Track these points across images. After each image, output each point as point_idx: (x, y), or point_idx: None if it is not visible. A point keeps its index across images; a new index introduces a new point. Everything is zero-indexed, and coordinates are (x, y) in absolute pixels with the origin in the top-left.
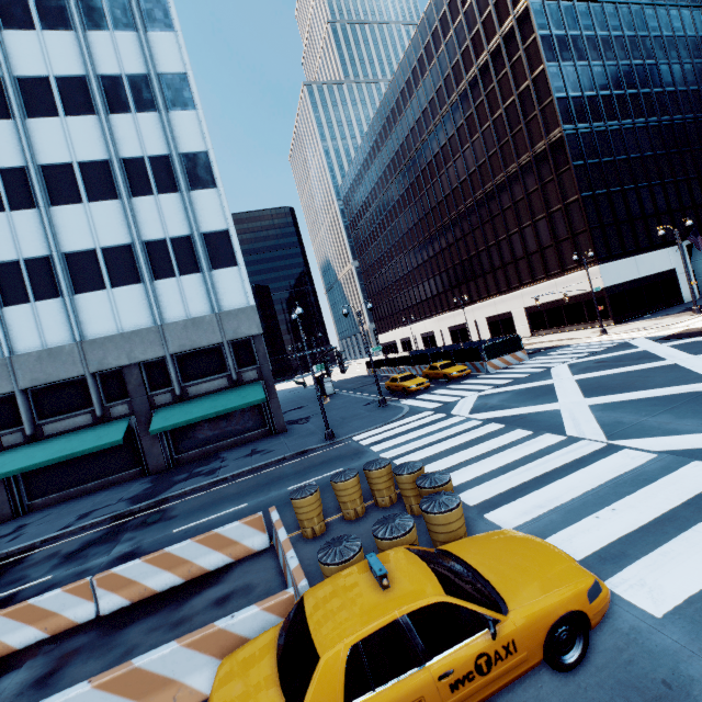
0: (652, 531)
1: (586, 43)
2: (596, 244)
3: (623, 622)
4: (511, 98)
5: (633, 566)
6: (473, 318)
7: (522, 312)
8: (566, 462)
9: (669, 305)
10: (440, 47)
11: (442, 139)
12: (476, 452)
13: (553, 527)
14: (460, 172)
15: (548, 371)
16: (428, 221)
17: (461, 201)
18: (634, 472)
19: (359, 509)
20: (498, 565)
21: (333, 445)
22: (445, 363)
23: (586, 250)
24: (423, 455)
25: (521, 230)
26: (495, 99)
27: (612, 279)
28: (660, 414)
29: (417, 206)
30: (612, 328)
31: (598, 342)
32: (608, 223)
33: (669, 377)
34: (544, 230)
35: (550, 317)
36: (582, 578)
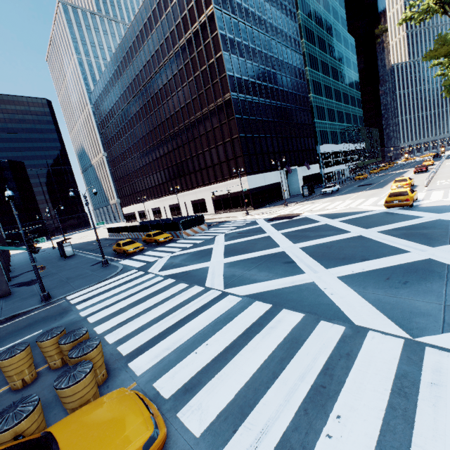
0: (220, 359)
1: (244, 48)
2: (246, 164)
3: (176, 449)
4: (205, 66)
5: (200, 392)
6: (184, 200)
7: (210, 199)
8: (197, 308)
9: (277, 200)
10: (163, 15)
11: (164, 80)
12: (149, 304)
13: (168, 366)
14: (175, 105)
15: (214, 238)
16: (156, 133)
17: (176, 124)
18: (228, 312)
19: (27, 378)
20: (83, 441)
21: (47, 306)
22: (157, 232)
23: (241, 167)
24: (112, 310)
25: (210, 150)
26: (196, 63)
27: (253, 184)
28: (253, 268)
29: (148, 121)
30: (252, 211)
31: (243, 220)
32: (252, 153)
33: (264, 244)
34: (222, 152)
35: (224, 203)
36: (144, 434)
